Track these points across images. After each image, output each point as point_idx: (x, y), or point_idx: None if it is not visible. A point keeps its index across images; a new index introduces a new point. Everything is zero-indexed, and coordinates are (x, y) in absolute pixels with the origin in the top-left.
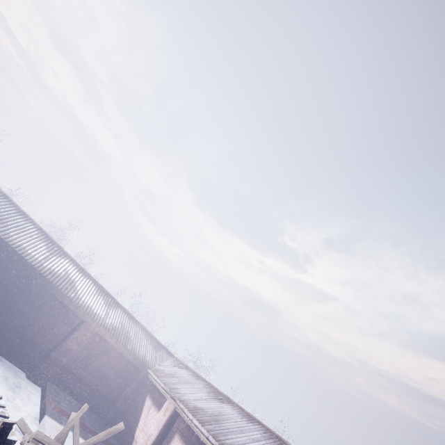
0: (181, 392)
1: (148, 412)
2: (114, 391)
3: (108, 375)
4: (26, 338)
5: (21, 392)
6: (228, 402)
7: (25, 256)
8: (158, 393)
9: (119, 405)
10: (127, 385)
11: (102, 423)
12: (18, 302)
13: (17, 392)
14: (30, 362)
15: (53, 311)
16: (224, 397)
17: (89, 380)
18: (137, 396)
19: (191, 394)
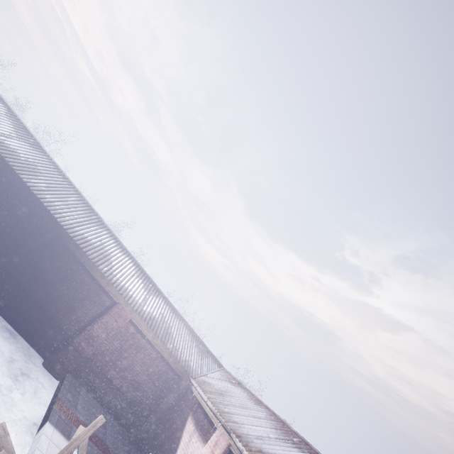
0: (237, 420)
1: (189, 441)
2: (148, 402)
3: (142, 378)
4: (47, 314)
5: (27, 382)
6: (308, 450)
7: (54, 214)
8: (203, 414)
9: (153, 422)
10: (164, 396)
11: (130, 442)
12: (43, 269)
13: (21, 381)
14: (50, 346)
15: (81, 285)
16: (300, 440)
17: (118, 381)
18: (176, 414)
19: (251, 426)
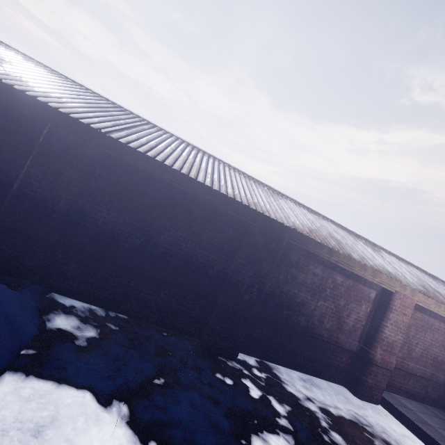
0: None
1: None
2: None
3: (440, 356)
4: (322, 341)
5: None
6: None
7: (268, 215)
8: None
9: None
10: None
11: None
12: (287, 292)
13: None
14: (341, 371)
15: (336, 289)
16: None
17: (420, 371)
18: None
19: None
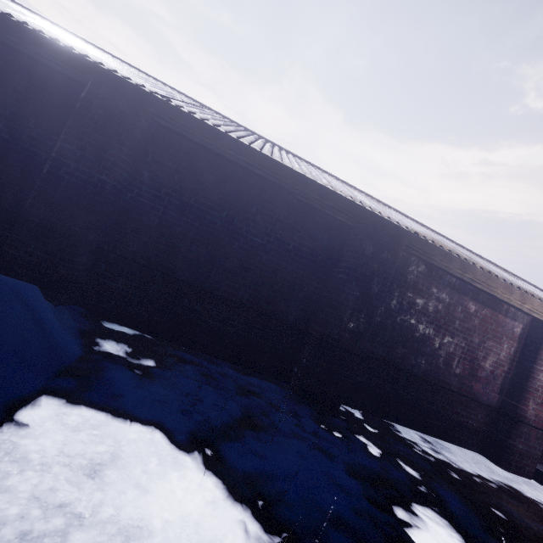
0: None
1: None
2: None
3: None
4: (450, 391)
5: None
6: None
7: (378, 214)
8: None
9: None
10: None
11: None
12: (402, 323)
13: None
14: (476, 433)
15: (468, 321)
16: None
17: None
18: None
19: None
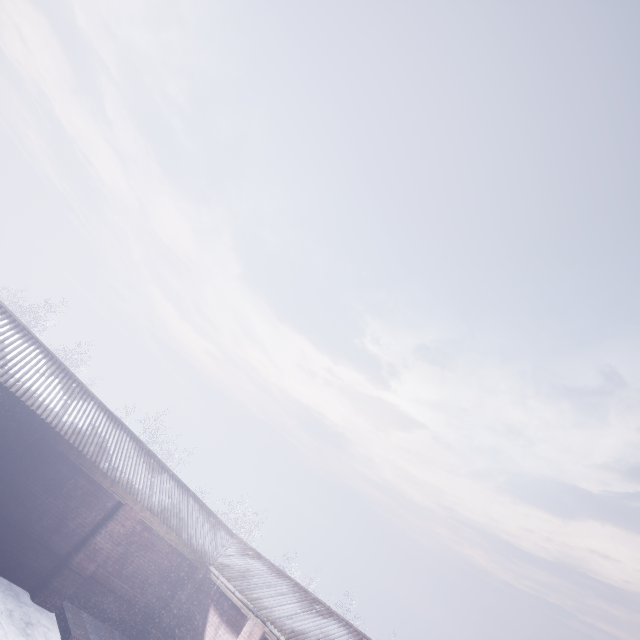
0: (267, 605)
1: (215, 634)
2: (159, 602)
3: (152, 579)
4: (31, 537)
5: (33, 632)
6: (329, 614)
7: (36, 410)
8: (228, 604)
9: (167, 623)
10: (178, 591)
11: None
12: (20, 481)
13: (27, 633)
14: (36, 574)
15: (74, 491)
16: (322, 605)
17: (124, 591)
18: (193, 607)
19: (281, 607)
